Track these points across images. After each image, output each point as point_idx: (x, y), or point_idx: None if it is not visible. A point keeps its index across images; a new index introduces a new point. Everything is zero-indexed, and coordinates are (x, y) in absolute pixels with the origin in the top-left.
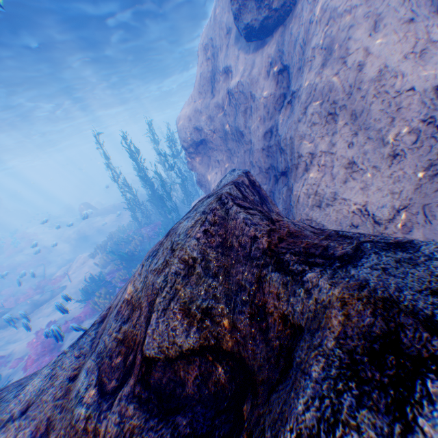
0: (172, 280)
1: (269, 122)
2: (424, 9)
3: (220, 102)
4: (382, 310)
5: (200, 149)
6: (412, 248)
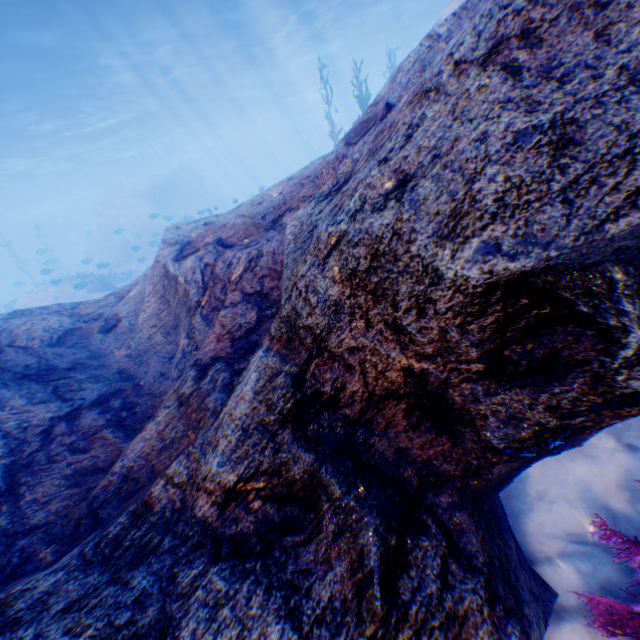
0: (417, 52)
1: None
2: None
3: None
4: None
5: None
6: None
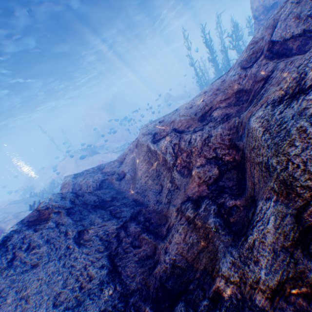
0: (289, 7)
1: None
2: None
3: None
4: None
5: (268, 14)
6: None
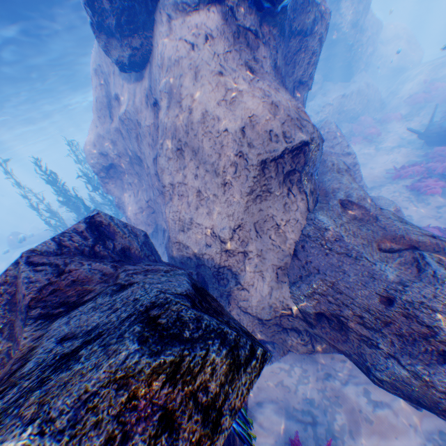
0: None
1: (155, 149)
2: (233, 62)
3: (119, 127)
4: (20, 358)
5: (111, 172)
6: (123, 291)
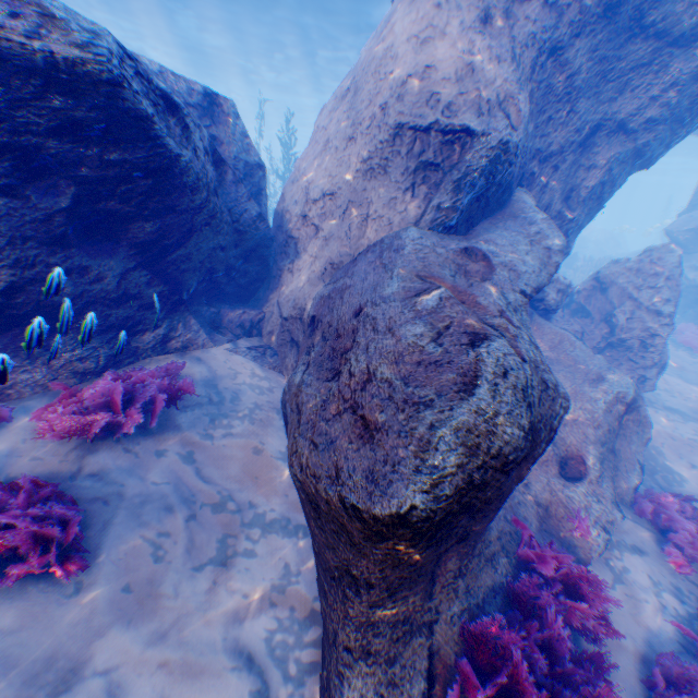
0: None
1: None
2: (467, 1)
3: None
4: None
5: None
6: None
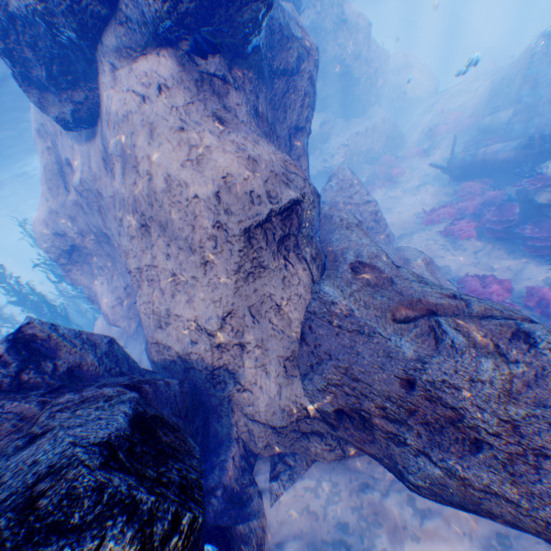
0: None
1: None
2: (197, 114)
3: (77, 199)
4: None
5: (75, 256)
6: (28, 447)
